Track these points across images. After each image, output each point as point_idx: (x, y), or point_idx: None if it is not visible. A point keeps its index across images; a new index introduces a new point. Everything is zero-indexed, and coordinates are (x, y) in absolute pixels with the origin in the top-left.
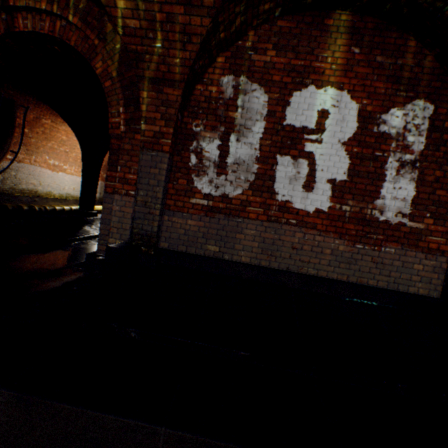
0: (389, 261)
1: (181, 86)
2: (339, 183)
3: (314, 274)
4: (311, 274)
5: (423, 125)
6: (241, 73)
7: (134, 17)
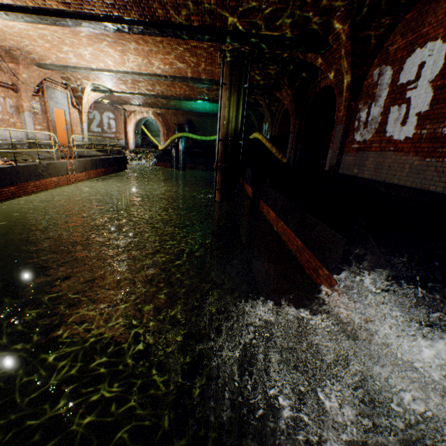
0: None
1: (348, 90)
2: (422, 114)
3: (396, 183)
4: (395, 183)
5: None
6: (382, 64)
7: (332, 72)
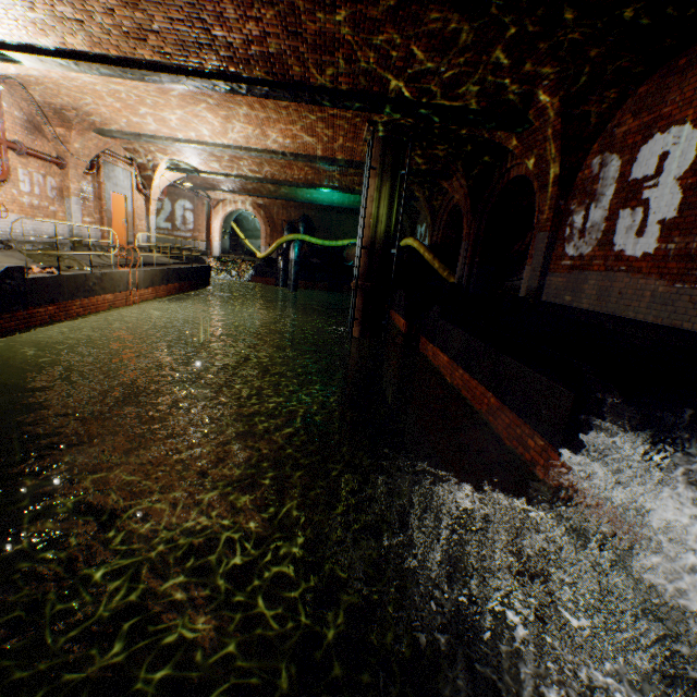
0: None
1: (556, 184)
2: (667, 222)
3: (632, 317)
4: (629, 317)
5: None
6: (605, 150)
7: (532, 158)
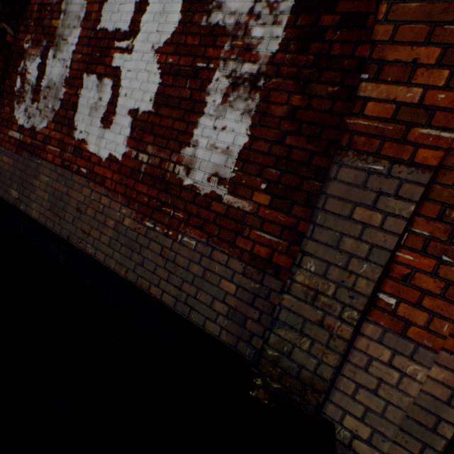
0: (186, 262)
1: None
2: (142, 117)
3: (92, 254)
4: (90, 253)
5: (285, 2)
6: None
7: None
